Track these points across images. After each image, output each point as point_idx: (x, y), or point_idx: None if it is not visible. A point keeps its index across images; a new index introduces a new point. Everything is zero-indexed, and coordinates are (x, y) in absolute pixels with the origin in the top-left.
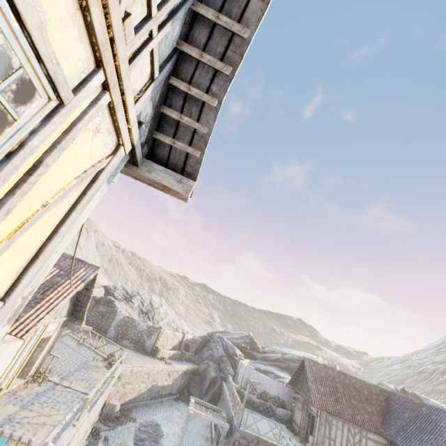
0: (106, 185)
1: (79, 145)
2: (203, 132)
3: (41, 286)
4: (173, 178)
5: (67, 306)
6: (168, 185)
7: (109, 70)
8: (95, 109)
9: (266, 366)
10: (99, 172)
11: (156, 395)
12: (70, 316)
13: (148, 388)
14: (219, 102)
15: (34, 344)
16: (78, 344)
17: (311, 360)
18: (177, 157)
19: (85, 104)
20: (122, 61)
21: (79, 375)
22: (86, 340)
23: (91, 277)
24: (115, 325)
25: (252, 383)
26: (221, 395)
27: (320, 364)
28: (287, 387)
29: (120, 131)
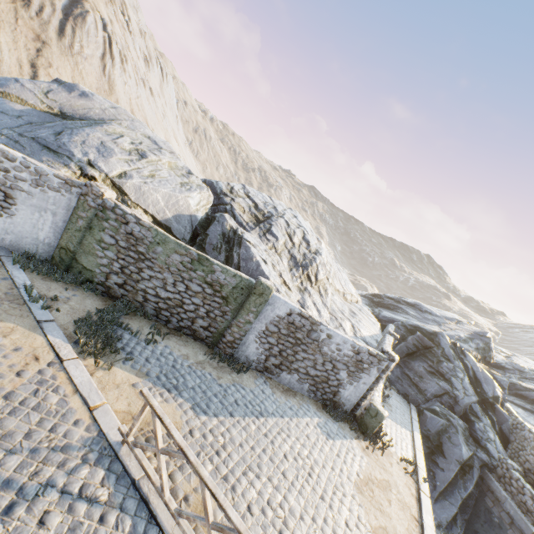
0: None
1: None
2: None
3: None
4: None
5: None
6: None
7: None
8: None
9: None
10: None
11: None
12: None
13: None
14: None
15: None
16: None
17: None
18: None
19: None
20: None
21: None
22: None
23: None
24: (260, 331)
25: None
26: None
27: None
28: None
29: None
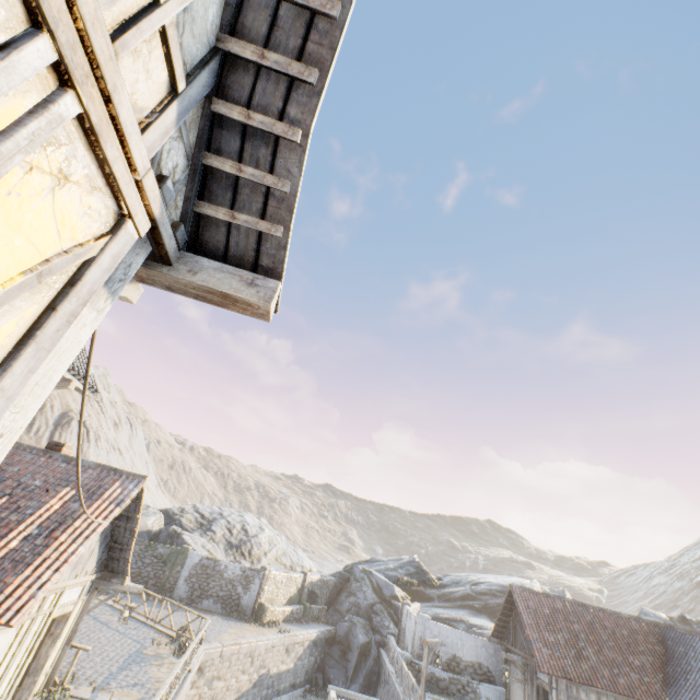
0: (107, 299)
1: (20, 199)
2: (282, 192)
3: (44, 522)
4: (238, 278)
5: (96, 554)
6: (231, 292)
7: (63, 38)
8: (45, 121)
9: (450, 611)
10: (83, 267)
11: (269, 692)
12: (102, 571)
13: (253, 682)
14: (305, 133)
15: (39, 632)
16: (120, 620)
17: (523, 589)
18: (242, 243)
19: (18, 107)
20: (91, 23)
21: (126, 678)
22: (139, 609)
23: (133, 495)
24: (186, 576)
25: (431, 646)
26: (382, 675)
27: (539, 594)
28: (491, 644)
29: (117, 184)
